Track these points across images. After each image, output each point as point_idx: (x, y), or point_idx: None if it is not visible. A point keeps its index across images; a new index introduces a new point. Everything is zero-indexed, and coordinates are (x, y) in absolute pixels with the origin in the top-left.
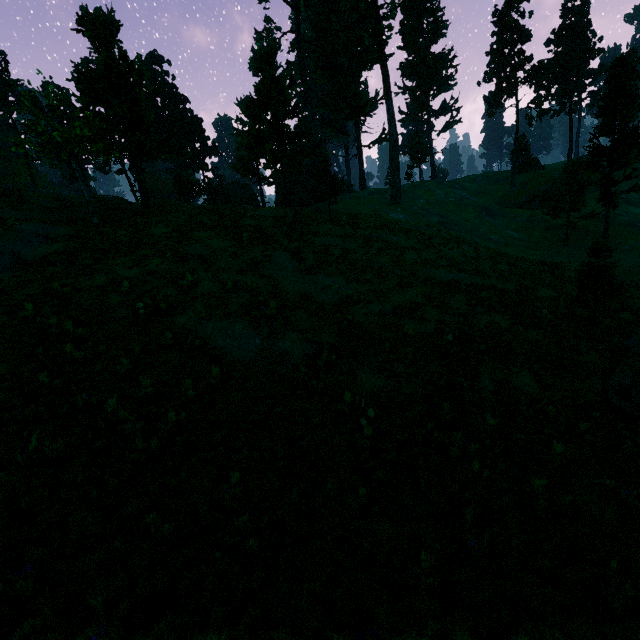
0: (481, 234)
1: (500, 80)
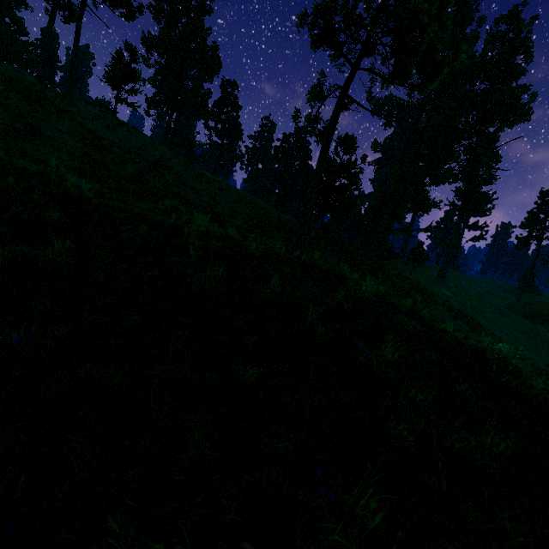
0: (497, 325)
1: (533, 231)
